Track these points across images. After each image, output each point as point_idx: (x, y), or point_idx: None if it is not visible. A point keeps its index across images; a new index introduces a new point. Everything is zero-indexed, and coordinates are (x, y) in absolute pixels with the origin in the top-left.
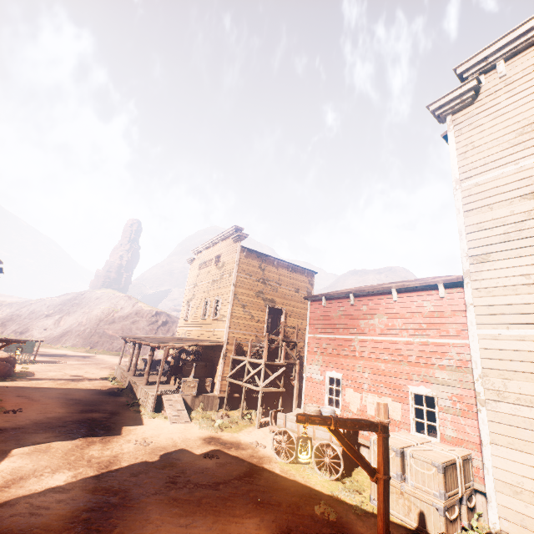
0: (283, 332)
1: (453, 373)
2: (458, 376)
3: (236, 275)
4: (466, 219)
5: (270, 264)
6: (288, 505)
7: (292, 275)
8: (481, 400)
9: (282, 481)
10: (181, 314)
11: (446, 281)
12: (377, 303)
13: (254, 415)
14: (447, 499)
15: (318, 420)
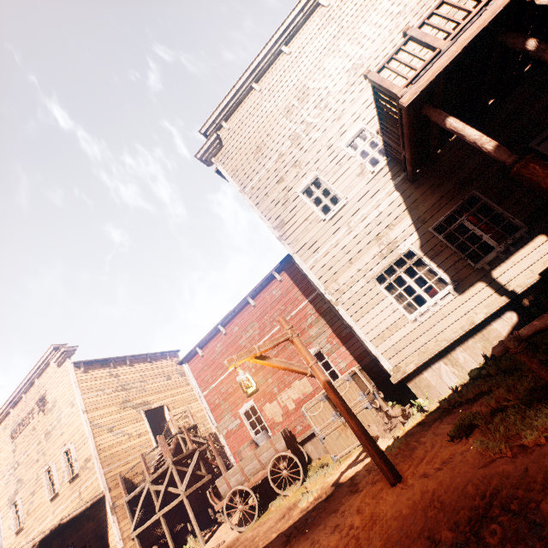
0: (175, 423)
1: (318, 323)
2: (322, 323)
3: (82, 399)
4: (259, 208)
5: (123, 366)
6: (277, 531)
7: (154, 365)
8: (335, 303)
9: (260, 532)
10: (4, 532)
11: (276, 267)
12: (243, 317)
13: (192, 544)
14: (367, 396)
15: (245, 354)
